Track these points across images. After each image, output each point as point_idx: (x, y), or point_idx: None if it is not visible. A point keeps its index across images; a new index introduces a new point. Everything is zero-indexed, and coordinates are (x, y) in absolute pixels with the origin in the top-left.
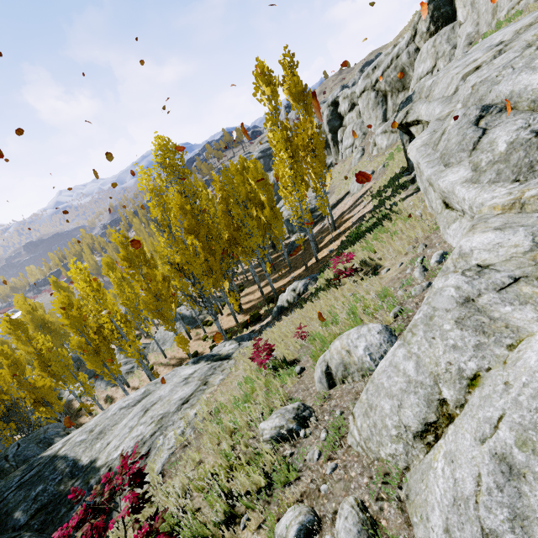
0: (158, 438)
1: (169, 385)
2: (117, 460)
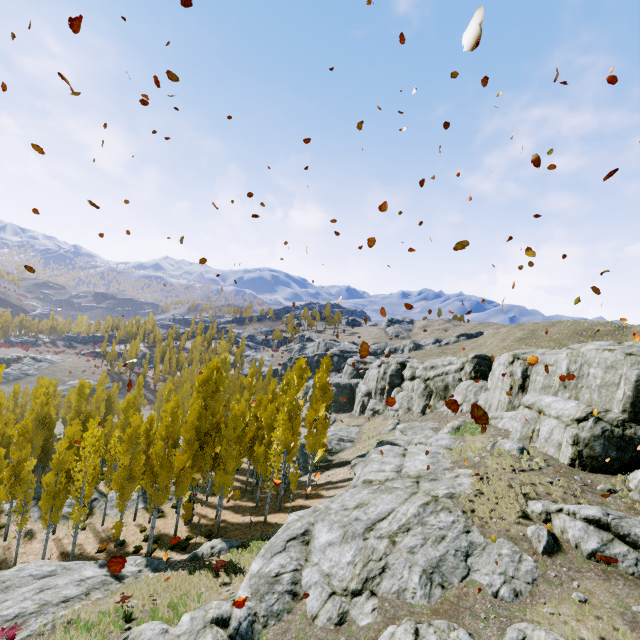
0: (32, 618)
1: (69, 578)
2: (3, 617)
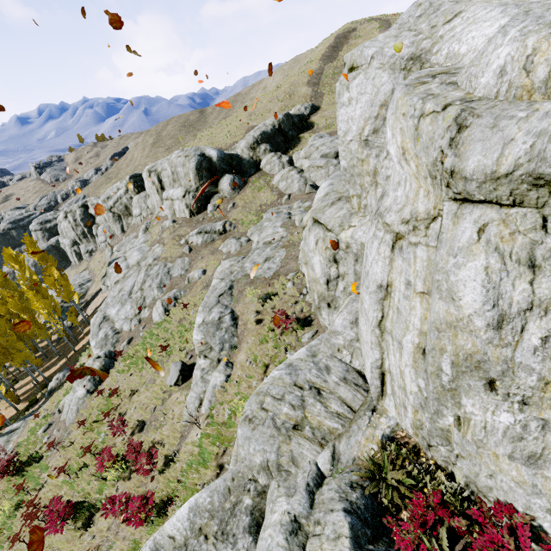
0: None
1: None
2: None
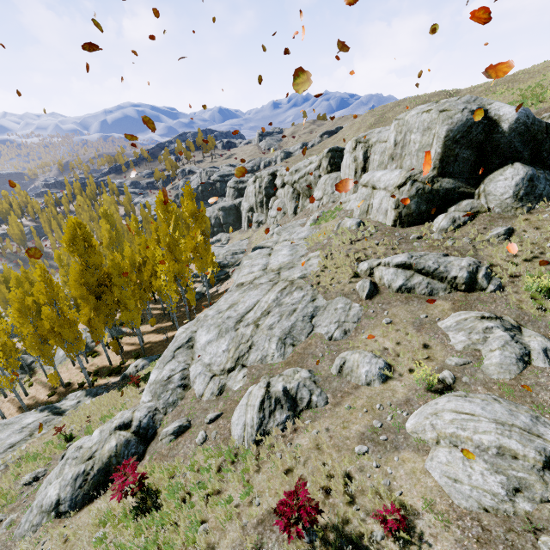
0: None
1: (10, 430)
2: None
